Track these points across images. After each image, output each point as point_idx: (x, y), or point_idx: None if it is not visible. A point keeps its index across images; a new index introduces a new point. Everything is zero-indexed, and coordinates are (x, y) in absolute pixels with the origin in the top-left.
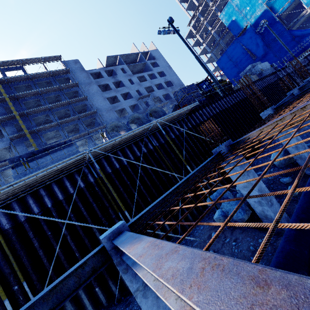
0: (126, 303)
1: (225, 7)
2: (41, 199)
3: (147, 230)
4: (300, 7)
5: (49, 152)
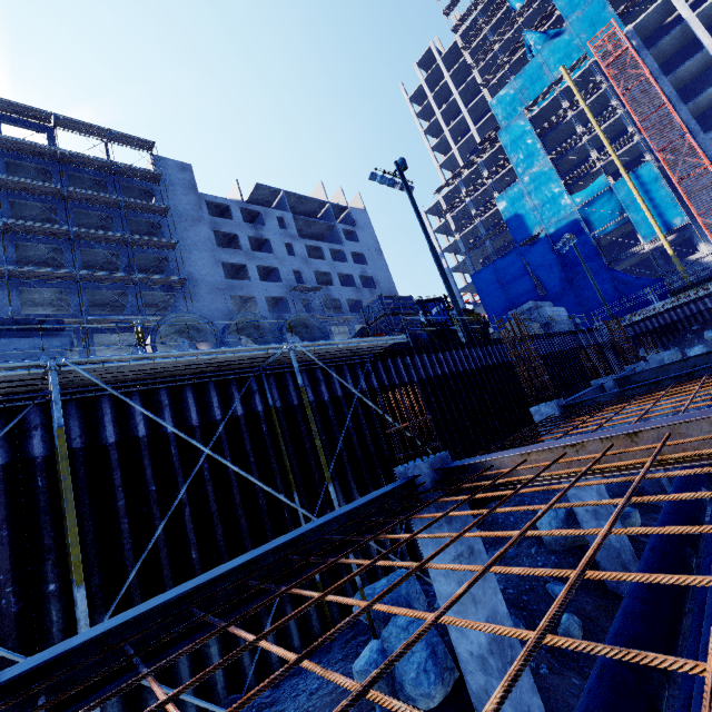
0: None
1: (509, 188)
2: None
3: None
4: (632, 238)
5: None
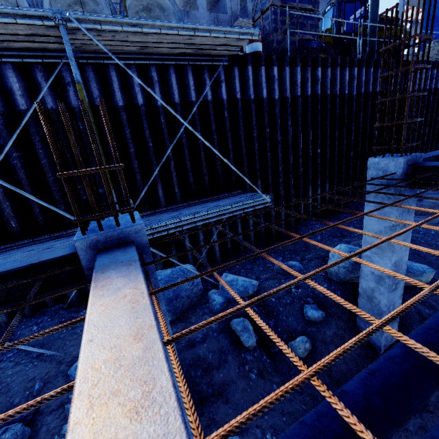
0: None
1: None
2: None
3: None
4: None
5: None
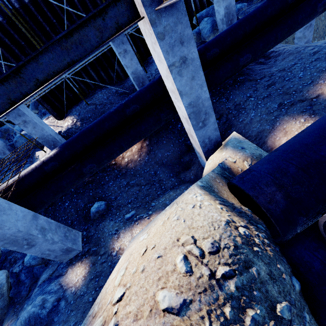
0: (120, 83)
1: None
2: None
3: (133, 33)
4: None
5: None
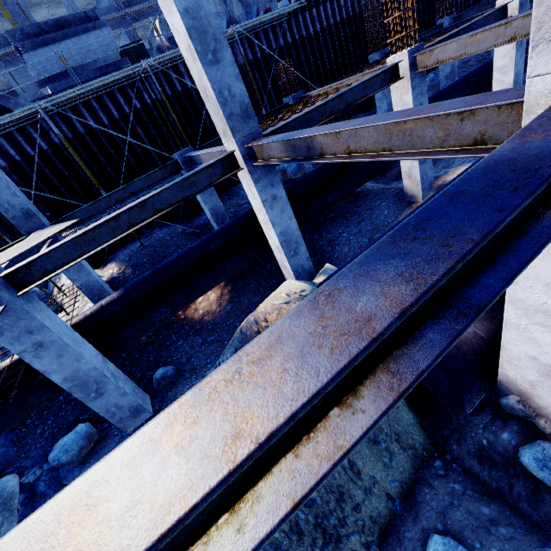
0: (188, 222)
1: None
2: (95, 112)
3: None
4: None
5: (66, 31)
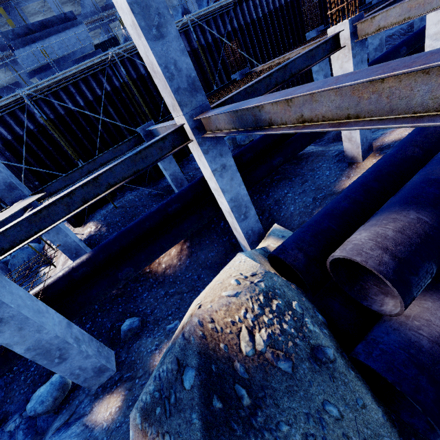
0: (154, 185)
1: None
2: (72, 96)
3: None
4: None
5: (49, 30)
